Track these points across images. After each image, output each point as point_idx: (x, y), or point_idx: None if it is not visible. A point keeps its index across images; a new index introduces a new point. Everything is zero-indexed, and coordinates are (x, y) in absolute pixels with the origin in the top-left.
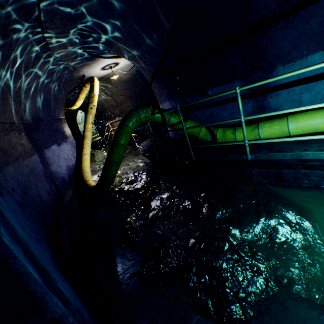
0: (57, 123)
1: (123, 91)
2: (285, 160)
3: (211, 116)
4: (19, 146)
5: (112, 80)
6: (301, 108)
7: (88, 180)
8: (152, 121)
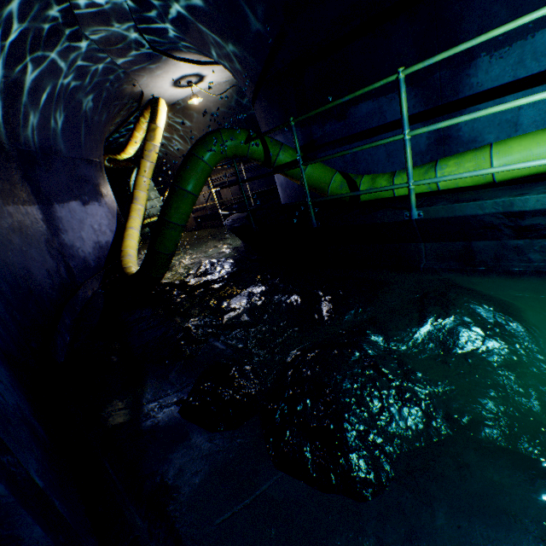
0: (87, 166)
1: None
2: (481, 217)
3: (354, 158)
4: (1, 179)
5: (193, 111)
6: (521, 100)
7: (130, 267)
8: (247, 157)
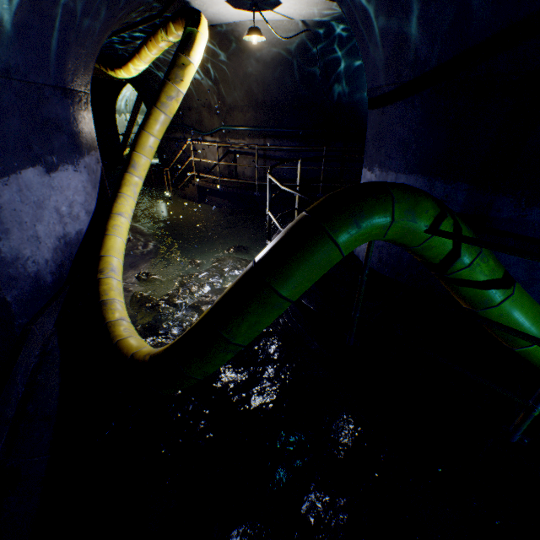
0: (62, 101)
1: (249, 84)
2: None
3: None
4: None
5: (235, 44)
6: None
7: (112, 303)
8: (406, 246)
